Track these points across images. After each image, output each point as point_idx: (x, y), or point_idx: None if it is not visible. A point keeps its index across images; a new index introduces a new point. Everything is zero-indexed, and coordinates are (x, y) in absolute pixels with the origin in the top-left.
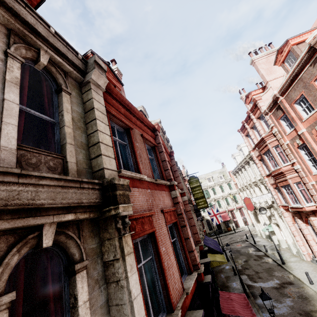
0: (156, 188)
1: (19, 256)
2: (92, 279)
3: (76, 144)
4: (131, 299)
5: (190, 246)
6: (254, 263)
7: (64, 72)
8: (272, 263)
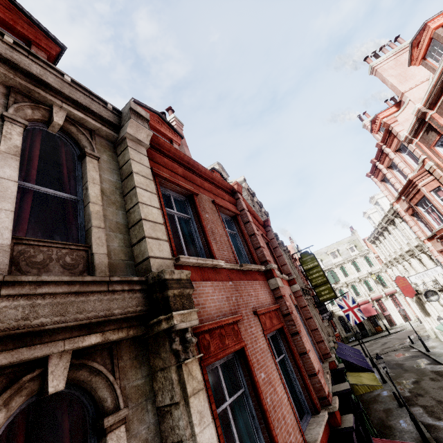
0: (242, 278)
1: (7, 412)
2: (138, 439)
3: (108, 226)
4: None
5: (311, 366)
6: (431, 386)
7: (89, 130)
8: None
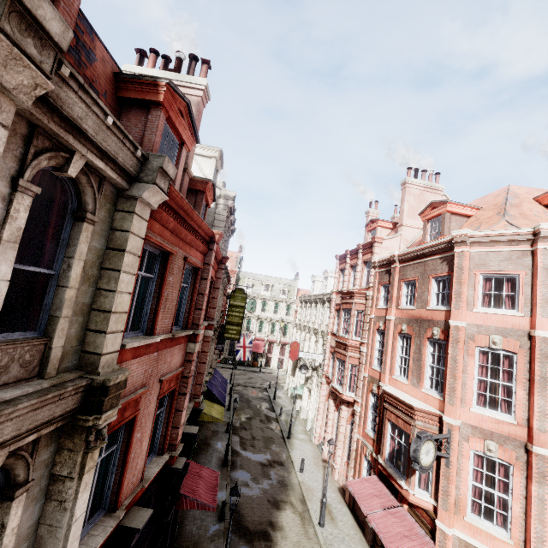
0: (168, 346)
1: None
2: (31, 497)
3: (73, 310)
4: (70, 522)
5: (179, 421)
6: (257, 425)
7: (100, 176)
8: (277, 432)
